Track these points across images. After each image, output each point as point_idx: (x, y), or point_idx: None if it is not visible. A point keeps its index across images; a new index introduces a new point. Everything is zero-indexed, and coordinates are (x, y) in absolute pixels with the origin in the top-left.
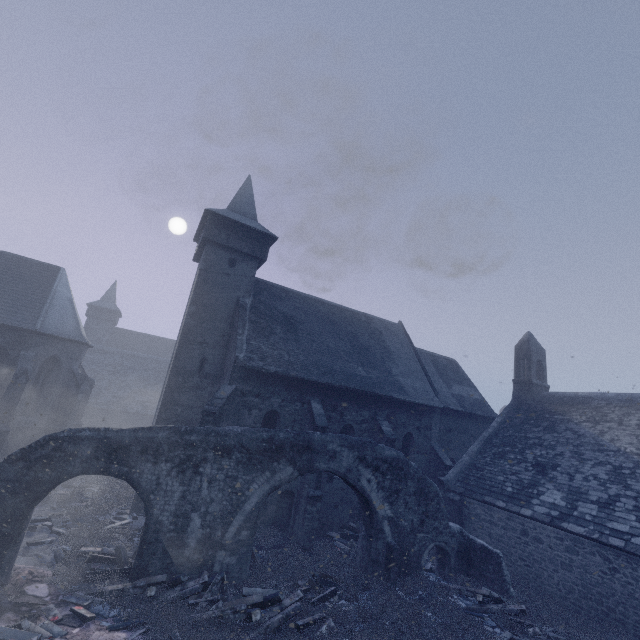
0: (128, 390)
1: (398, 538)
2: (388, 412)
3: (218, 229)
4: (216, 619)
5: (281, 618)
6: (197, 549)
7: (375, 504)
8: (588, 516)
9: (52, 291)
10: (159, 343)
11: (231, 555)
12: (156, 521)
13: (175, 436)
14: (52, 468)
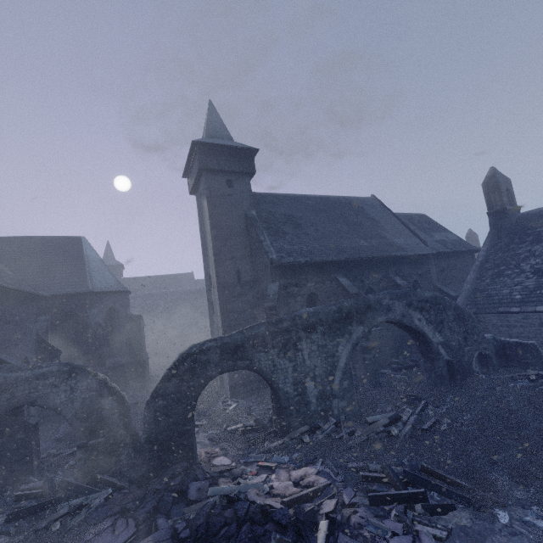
0: (160, 321)
1: (452, 355)
2: (395, 269)
3: (208, 157)
4: (365, 442)
5: (410, 428)
6: (318, 403)
7: (428, 336)
8: None
9: (85, 257)
10: (162, 280)
11: (342, 400)
12: (283, 392)
13: (271, 328)
14: (197, 376)
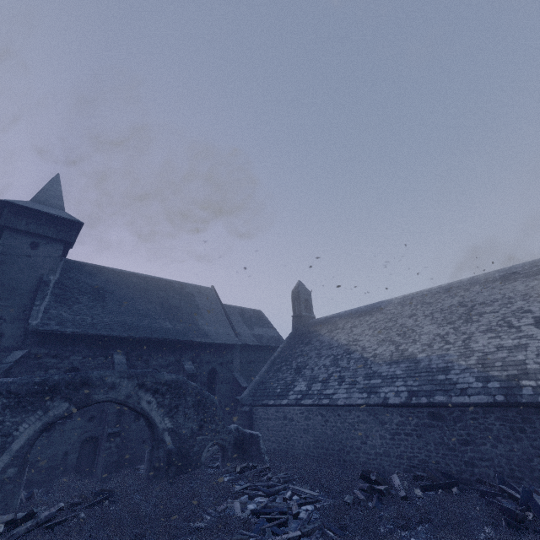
0: None
1: (179, 444)
2: (193, 354)
3: (17, 217)
4: None
5: (30, 526)
6: None
7: (156, 420)
8: (316, 391)
9: None
10: None
11: None
12: None
13: None
14: None
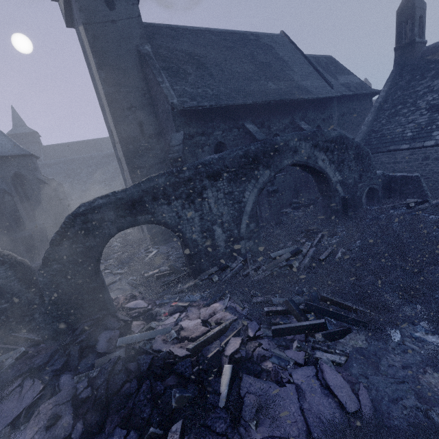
0: (87, 184)
1: (347, 192)
2: (301, 114)
3: None
4: (269, 276)
5: (309, 260)
6: (226, 246)
7: (330, 175)
8: None
9: None
10: (83, 146)
11: (249, 241)
12: (191, 241)
13: (172, 178)
14: (93, 236)
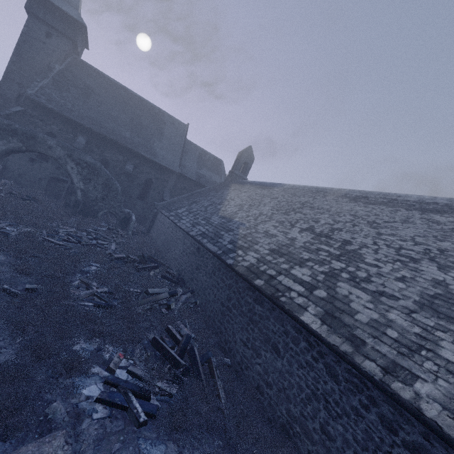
0: None
1: (86, 200)
2: (138, 162)
3: (37, 5)
4: None
5: None
6: None
7: (74, 180)
8: (181, 215)
9: None
10: None
11: None
12: None
13: None
14: None
